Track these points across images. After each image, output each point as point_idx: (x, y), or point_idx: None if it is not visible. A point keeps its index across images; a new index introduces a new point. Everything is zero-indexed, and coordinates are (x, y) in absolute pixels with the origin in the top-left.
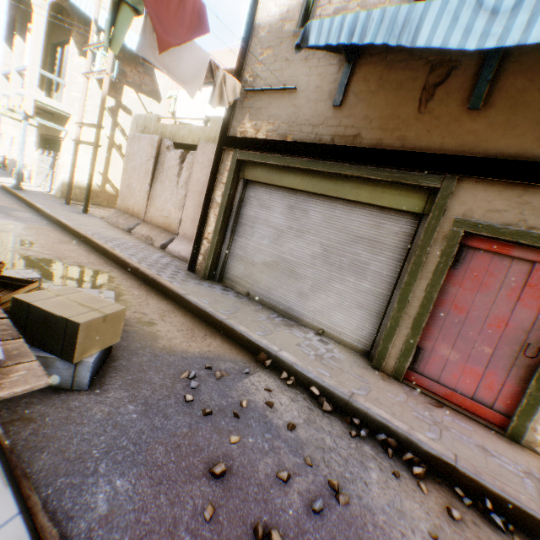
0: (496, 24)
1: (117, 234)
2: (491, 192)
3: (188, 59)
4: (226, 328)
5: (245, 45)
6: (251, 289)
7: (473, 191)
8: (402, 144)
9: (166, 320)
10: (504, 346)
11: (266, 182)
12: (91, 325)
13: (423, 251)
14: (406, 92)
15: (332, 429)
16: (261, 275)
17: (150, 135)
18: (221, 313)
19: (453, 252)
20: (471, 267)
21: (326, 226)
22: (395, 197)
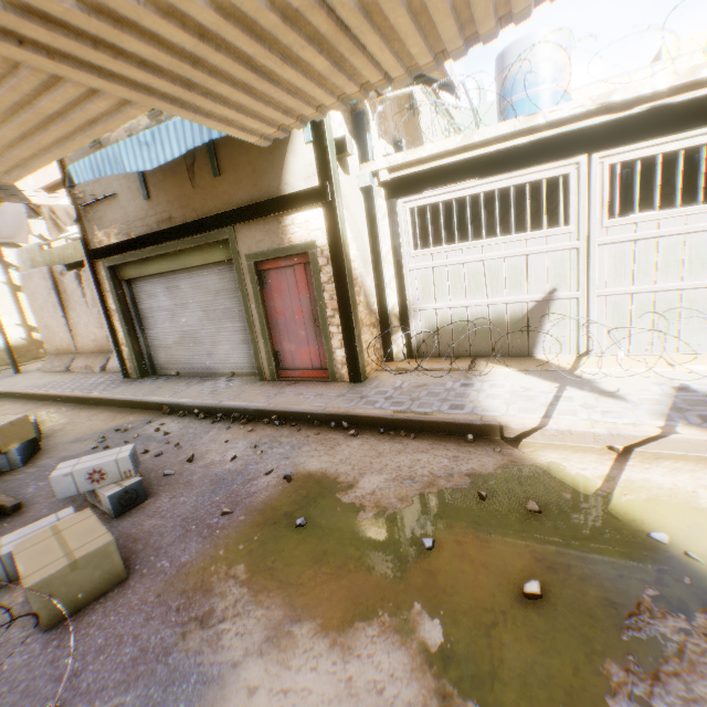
0: (152, 152)
1: (55, 378)
2: (253, 230)
3: (5, 218)
4: (143, 404)
5: (63, 167)
6: (178, 368)
7: (245, 233)
8: (197, 214)
9: (94, 419)
10: (308, 326)
11: (140, 276)
12: (4, 429)
13: (242, 286)
14: (180, 175)
15: (199, 426)
16: (178, 353)
17: (39, 269)
18: (140, 396)
19: (256, 279)
20: (272, 283)
21: (196, 292)
22: (216, 253)
